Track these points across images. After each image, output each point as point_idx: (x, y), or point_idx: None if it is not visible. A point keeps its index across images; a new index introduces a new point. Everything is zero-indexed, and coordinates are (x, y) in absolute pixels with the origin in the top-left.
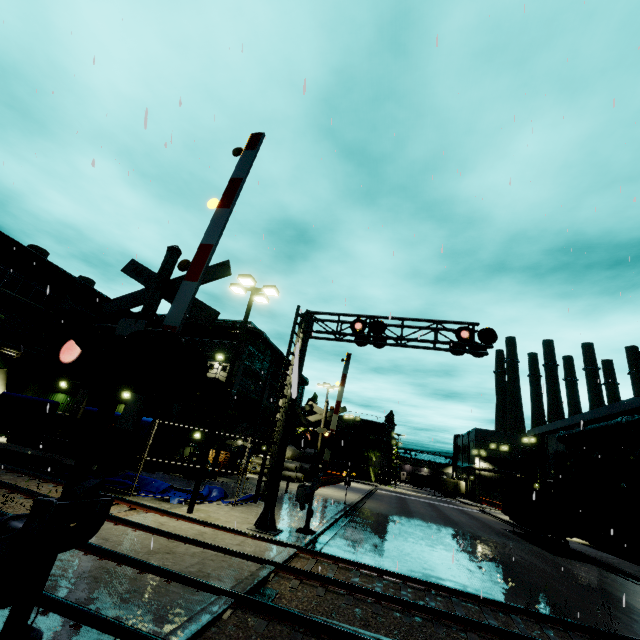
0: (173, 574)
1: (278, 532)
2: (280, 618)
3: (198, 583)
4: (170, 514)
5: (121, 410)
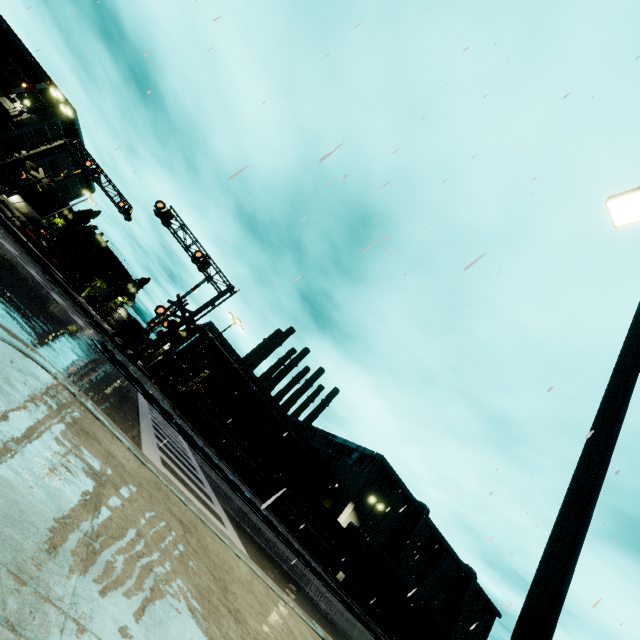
0: None
1: None
2: None
3: None
4: None
5: None
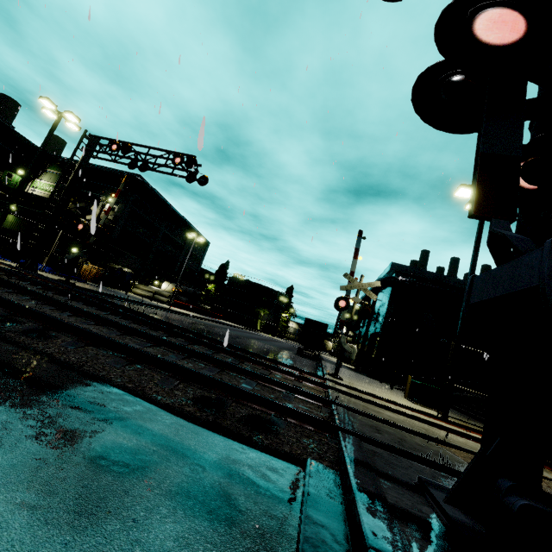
0: None
1: (35, 273)
2: None
3: None
4: None
5: (8, 218)
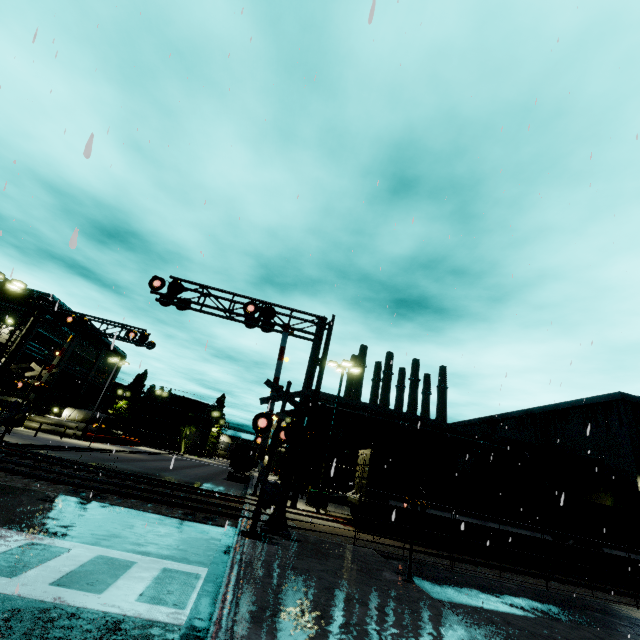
0: None
1: None
2: None
3: None
4: None
5: None
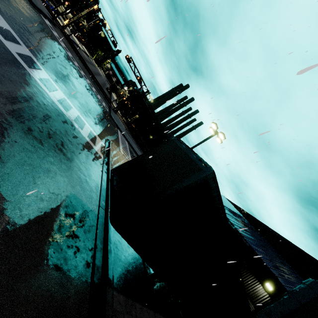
0: (56, 20)
1: (65, 30)
2: (65, 35)
3: (58, 24)
4: (49, 8)
5: None
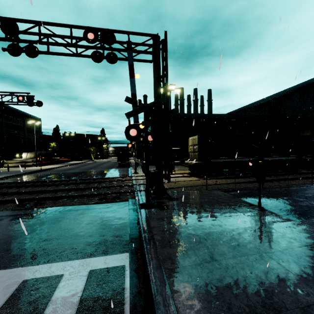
0: None
1: None
2: None
3: None
4: None
5: None
